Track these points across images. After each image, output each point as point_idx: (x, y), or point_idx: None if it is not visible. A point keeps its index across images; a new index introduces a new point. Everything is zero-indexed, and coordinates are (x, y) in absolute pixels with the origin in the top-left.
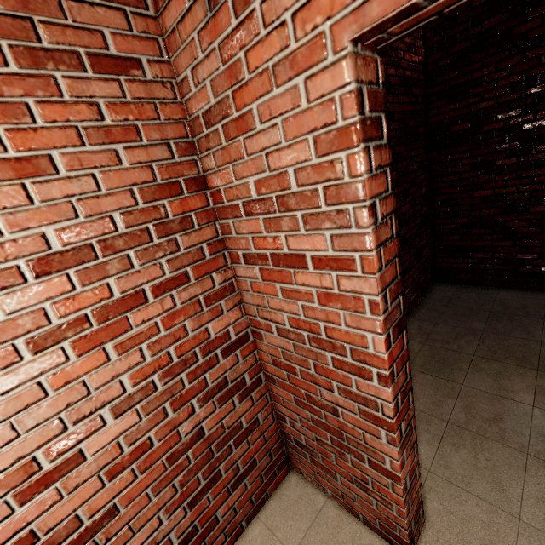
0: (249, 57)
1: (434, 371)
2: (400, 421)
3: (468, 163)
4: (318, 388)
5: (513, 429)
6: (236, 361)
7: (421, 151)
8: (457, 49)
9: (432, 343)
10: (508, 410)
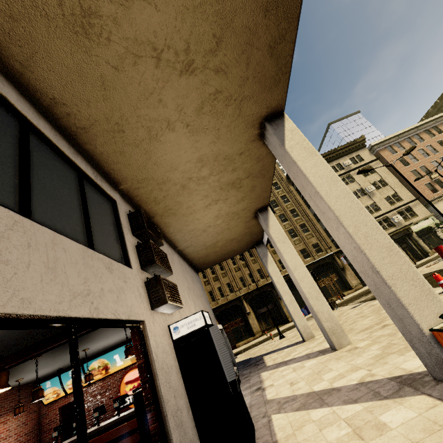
0: (50, 408)
1: None
2: None
3: None
4: None
5: None
6: None
7: None
8: None
9: None
10: None
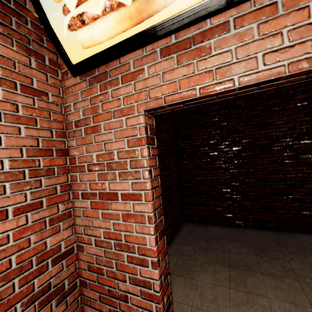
0: (103, 105)
1: (184, 274)
2: (163, 295)
3: (193, 165)
4: (117, 282)
5: (223, 304)
6: (61, 269)
7: (174, 157)
8: (185, 122)
9: (183, 257)
10: (220, 292)
